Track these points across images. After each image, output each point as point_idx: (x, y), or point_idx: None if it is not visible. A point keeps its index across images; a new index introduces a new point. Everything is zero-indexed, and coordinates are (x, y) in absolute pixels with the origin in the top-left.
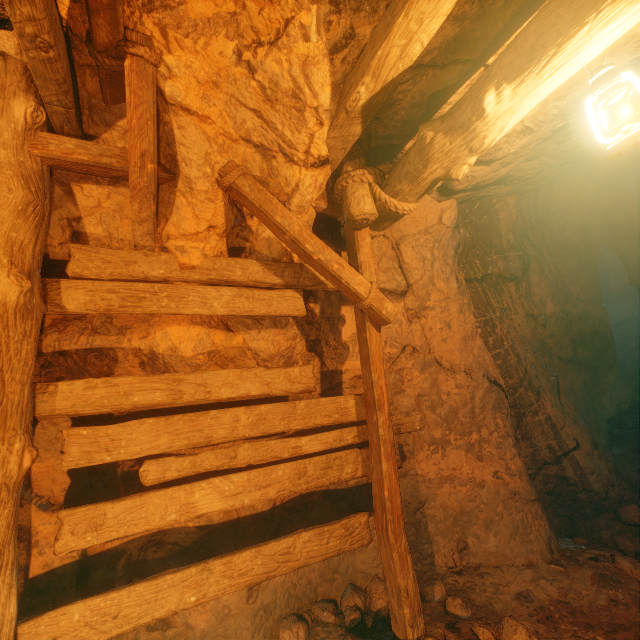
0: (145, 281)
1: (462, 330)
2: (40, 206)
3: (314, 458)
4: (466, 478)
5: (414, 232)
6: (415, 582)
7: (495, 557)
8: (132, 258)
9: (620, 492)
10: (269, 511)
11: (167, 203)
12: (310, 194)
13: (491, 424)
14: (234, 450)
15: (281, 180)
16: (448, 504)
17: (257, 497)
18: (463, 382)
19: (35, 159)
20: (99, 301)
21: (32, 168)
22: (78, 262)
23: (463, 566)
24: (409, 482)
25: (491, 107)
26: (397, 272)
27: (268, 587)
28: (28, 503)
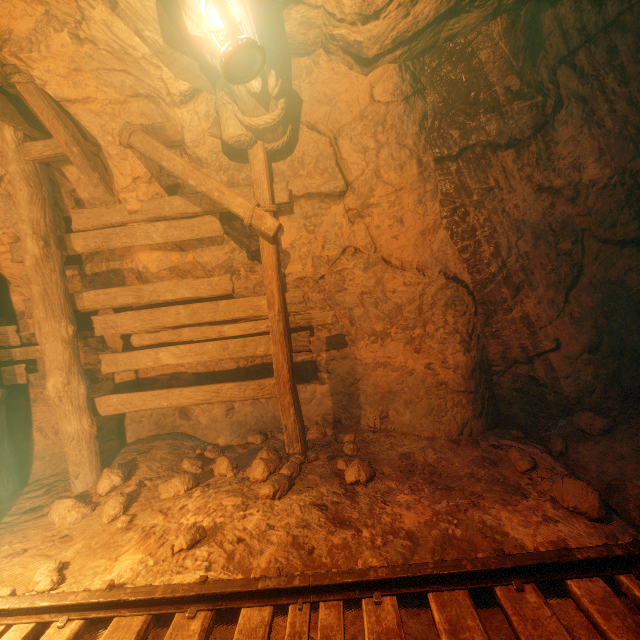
0: (113, 226)
1: (420, 224)
2: (40, 194)
3: (234, 340)
4: (398, 366)
5: (350, 120)
6: (295, 424)
7: (407, 428)
8: (101, 213)
9: (599, 400)
10: (235, 370)
11: (109, 167)
12: (197, 127)
13: (439, 321)
14: (179, 331)
15: (173, 121)
16: (379, 384)
17: (196, 359)
18: (413, 280)
19: (29, 163)
20: (90, 244)
21: (29, 170)
22: (75, 221)
23: (381, 429)
24: (348, 364)
25: (198, 32)
26: (335, 172)
27: (241, 412)
28: (107, 351)
